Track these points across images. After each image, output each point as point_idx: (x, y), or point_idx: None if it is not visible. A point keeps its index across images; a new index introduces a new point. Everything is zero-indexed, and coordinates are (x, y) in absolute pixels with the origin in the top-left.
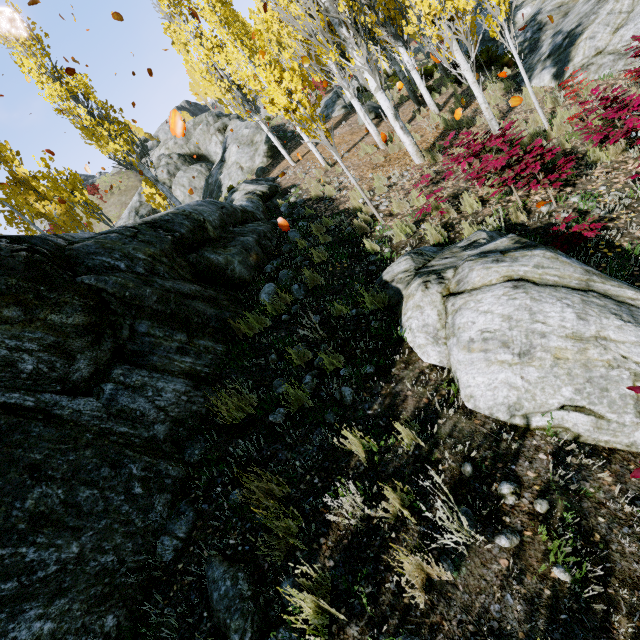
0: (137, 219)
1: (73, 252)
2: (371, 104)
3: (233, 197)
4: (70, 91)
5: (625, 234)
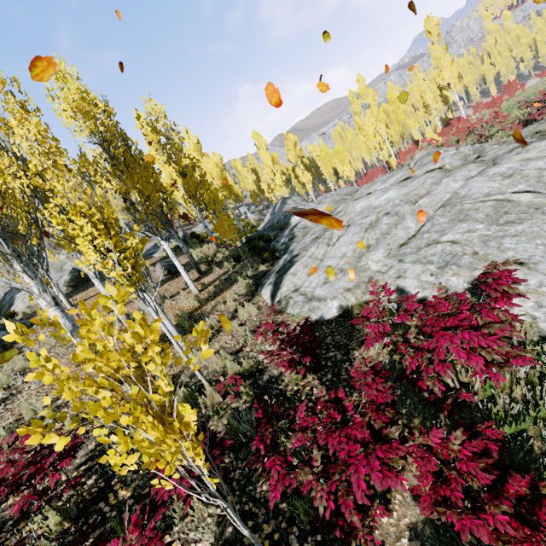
0: None
1: None
2: (169, 261)
3: None
4: None
5: None
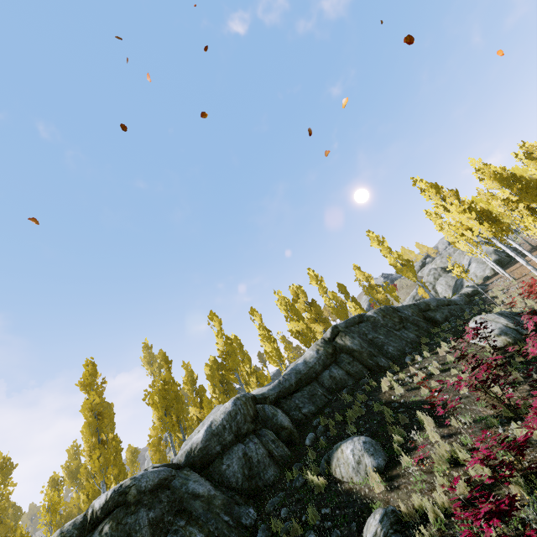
0: (413, 301)
1: (397, 309)
2: None
3: (458, 294)
4: (395, 259)
5: None
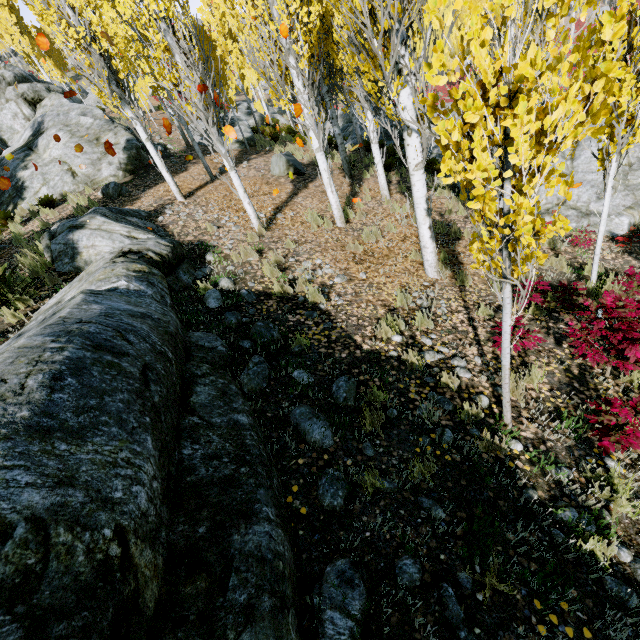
0: None
1: None
2: (289, 155)
3: (74, 237)
4: None
5: None
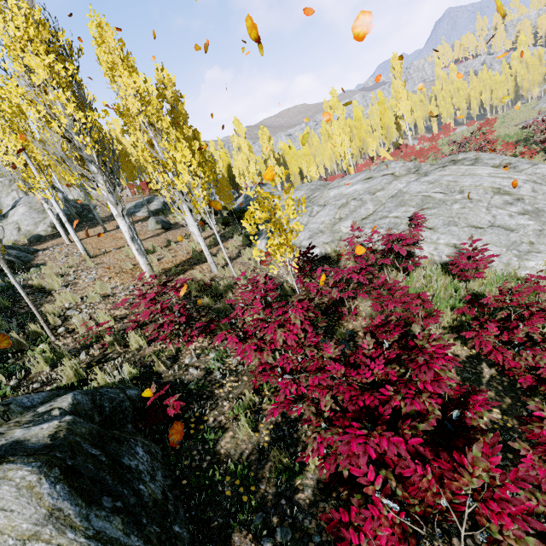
0: None
1: None
2: (162, 218)
3: None
4: None
5: (219, 406)
